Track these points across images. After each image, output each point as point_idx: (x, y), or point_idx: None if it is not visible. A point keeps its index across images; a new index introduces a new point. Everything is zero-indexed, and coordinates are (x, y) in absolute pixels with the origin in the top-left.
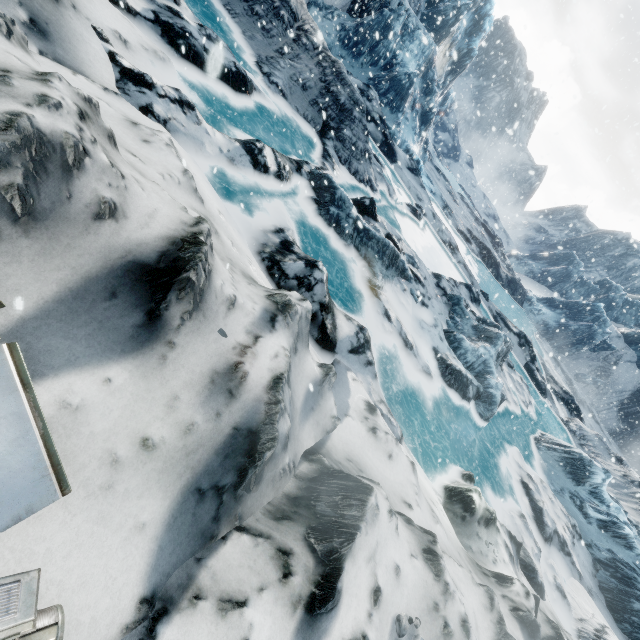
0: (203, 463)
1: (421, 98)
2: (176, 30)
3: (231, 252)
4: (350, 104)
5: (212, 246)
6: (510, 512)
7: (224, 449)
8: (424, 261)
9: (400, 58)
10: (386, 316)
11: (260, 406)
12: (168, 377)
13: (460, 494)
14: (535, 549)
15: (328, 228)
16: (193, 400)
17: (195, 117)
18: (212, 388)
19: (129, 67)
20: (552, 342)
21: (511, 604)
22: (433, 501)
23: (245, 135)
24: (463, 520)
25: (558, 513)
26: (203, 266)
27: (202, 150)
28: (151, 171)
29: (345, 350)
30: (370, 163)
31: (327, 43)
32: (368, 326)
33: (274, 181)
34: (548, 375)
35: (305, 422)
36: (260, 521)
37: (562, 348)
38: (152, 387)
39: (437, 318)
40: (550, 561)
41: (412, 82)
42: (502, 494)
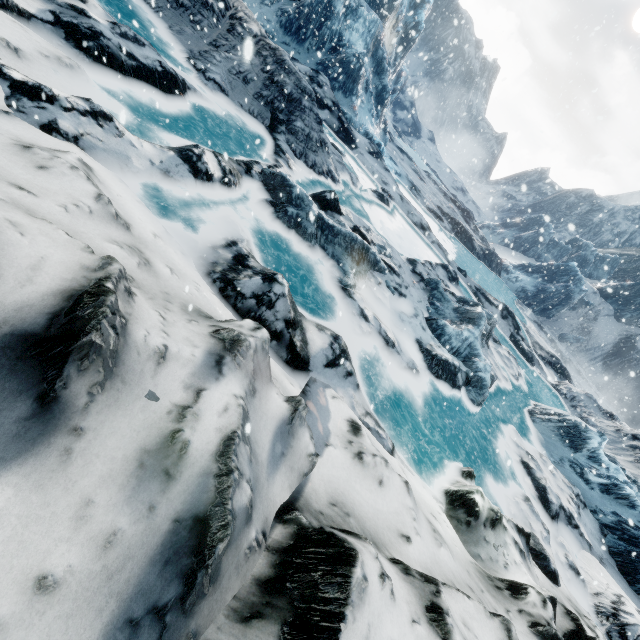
0: (134, 582)
1: (373, 78)
2: (83, 31)
3: (169, 282)
4: (298, 93)
5: (129, 289)
6: (514, 498)
7: (162, 553)
8: (397, 247)
9: (346, 39)
10: (362, 316)
11: (208, 481)
12: (76, 477)
13: (462, 498)
14: (544, 532)
15: (288, 231)
16: (114, 498)
17: (114, 129)
18: (141, 474)
19: (22, 79)
20: (533, 307)
21: (529, 619)
22: (434, 514)
23: (182, 141)
24: (468, 526)
25: (561, 486)
26: (110, 322)
27: (128, 165)
28: (47, 204)
29: (320, 365)
30: (328, 153)
31: (268, 31)
32: (344, 331)
33: (221, 188)
34: (533, 341)
35: (275, 473)
36: (223, 629)
37: (543, 311)
38: (51, 498)
39: (417, 307)
40: (560, 539)
41: (362, 63)
42: (504, 480)
